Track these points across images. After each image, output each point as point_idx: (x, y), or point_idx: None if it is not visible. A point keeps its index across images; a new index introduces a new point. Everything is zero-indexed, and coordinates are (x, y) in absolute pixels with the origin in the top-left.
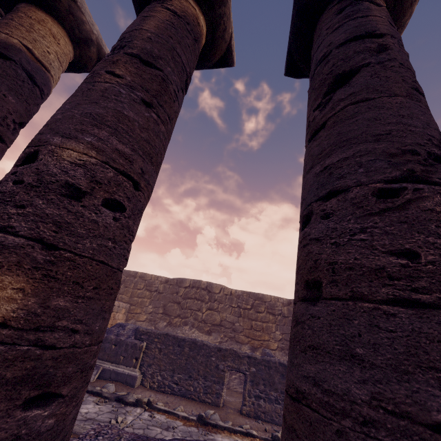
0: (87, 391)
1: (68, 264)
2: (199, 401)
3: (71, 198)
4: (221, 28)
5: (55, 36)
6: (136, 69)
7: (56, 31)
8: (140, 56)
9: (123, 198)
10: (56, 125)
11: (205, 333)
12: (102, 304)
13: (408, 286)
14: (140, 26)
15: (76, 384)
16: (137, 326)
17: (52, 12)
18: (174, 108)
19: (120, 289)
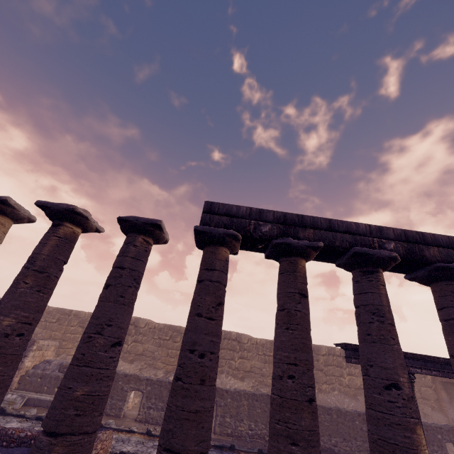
0: (13, 414)
1: (3, 358)
2: (105, 415)
3: (5, 337)
4: (89, 228)
5: (3, 223)
6: (35, 278)
7: (4, 221)
8: (38, 270)
9: (24, 331)
10: (2, 310)
11: (129, 362)
12: (14, 367)
13: (80, 362)
14: (41, 252)
15: (3, 390)
16: (62, 362)
17: (2, 213)
18: (54, 283)
19: (54, 327)
